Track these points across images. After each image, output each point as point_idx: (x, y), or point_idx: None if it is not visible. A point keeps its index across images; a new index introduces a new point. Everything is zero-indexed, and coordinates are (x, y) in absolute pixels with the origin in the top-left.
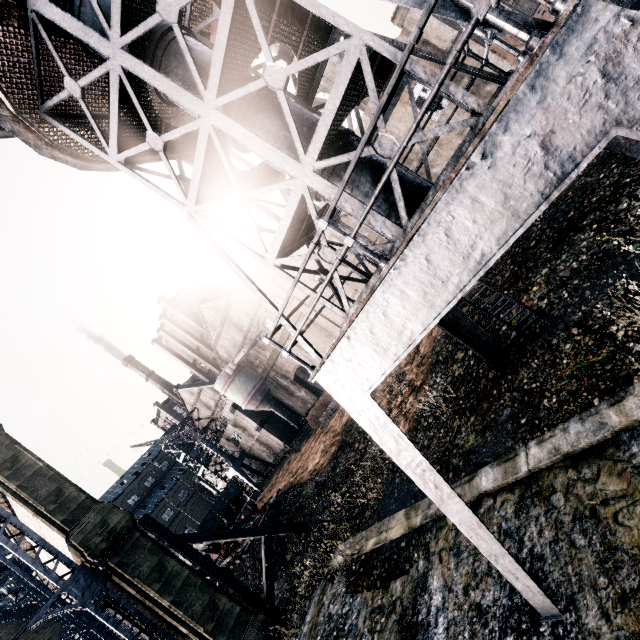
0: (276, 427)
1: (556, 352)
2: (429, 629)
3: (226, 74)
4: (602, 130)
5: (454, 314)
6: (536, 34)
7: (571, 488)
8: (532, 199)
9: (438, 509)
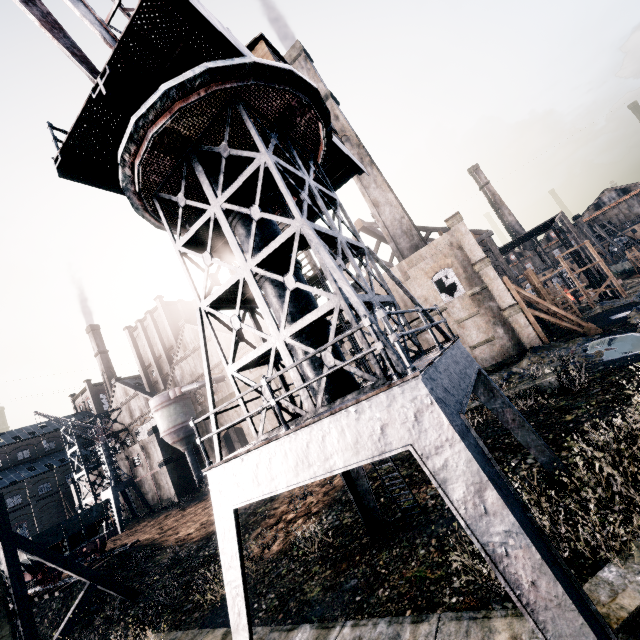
0: (179, 472)
1: (413, 551)
2: None
3: (269, 256)
4: (407, 441)
5: (359, 471)
6: (396, 375)
7: None
8: (368, 452)
9: None
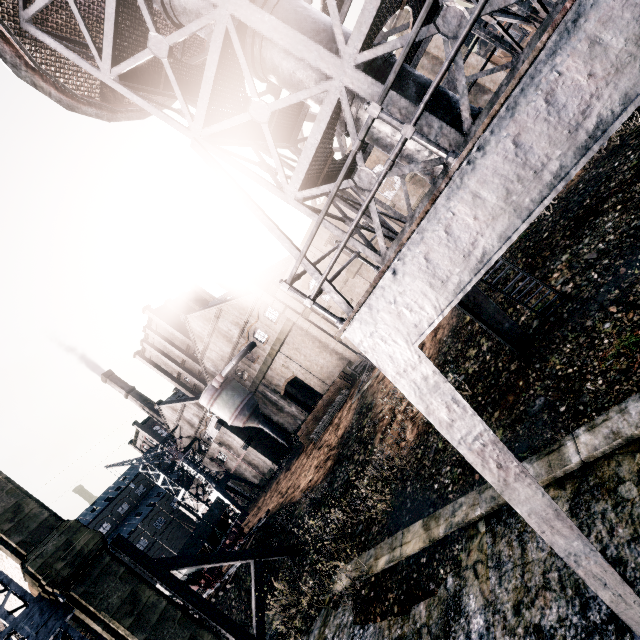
0: (264, 445)
1: (593, 333)
2: None
3: None
4: None
5: (476, 297)
6: None
7: None
8: None
9: (466, 516)
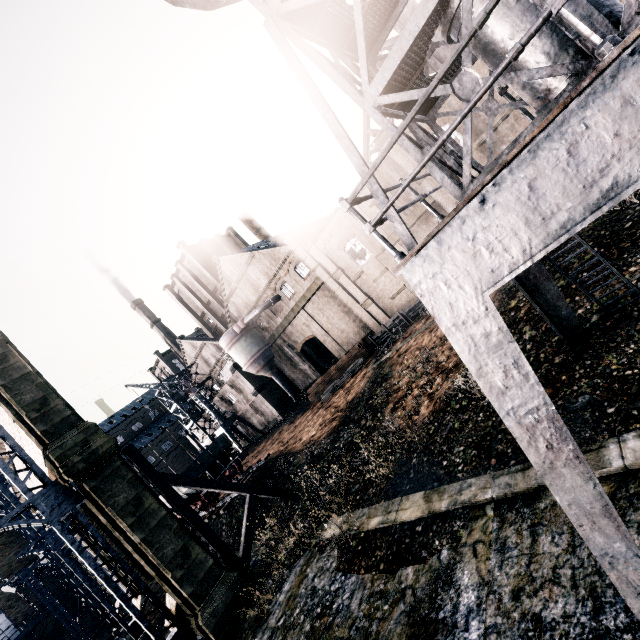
0: (273, 396)
1: None
2: (455, 631)
3: None
4: None
5: (537, 275)
6: None
7: None
8: None
9: (474, 496)
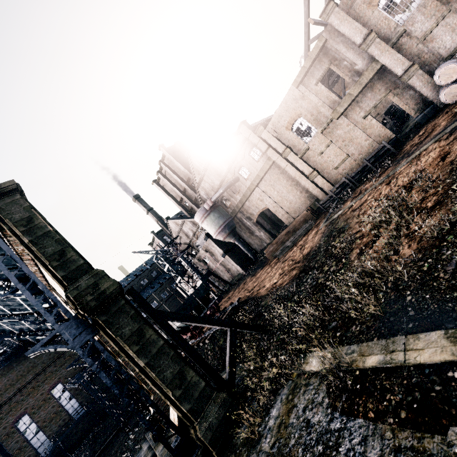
0: (237, 256)
1: None
2: None
3: None
4: None
5: None
6: None
7: None
8: None
9: None
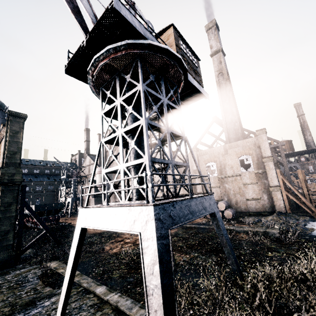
0: (98, 202)
1: None
2: (35, 308)
3: (131, 129)
4: (140, 230)
5: None
6: (146, 201)
7: (104, 314)
8: (127, 228)
9: (83, 282)
